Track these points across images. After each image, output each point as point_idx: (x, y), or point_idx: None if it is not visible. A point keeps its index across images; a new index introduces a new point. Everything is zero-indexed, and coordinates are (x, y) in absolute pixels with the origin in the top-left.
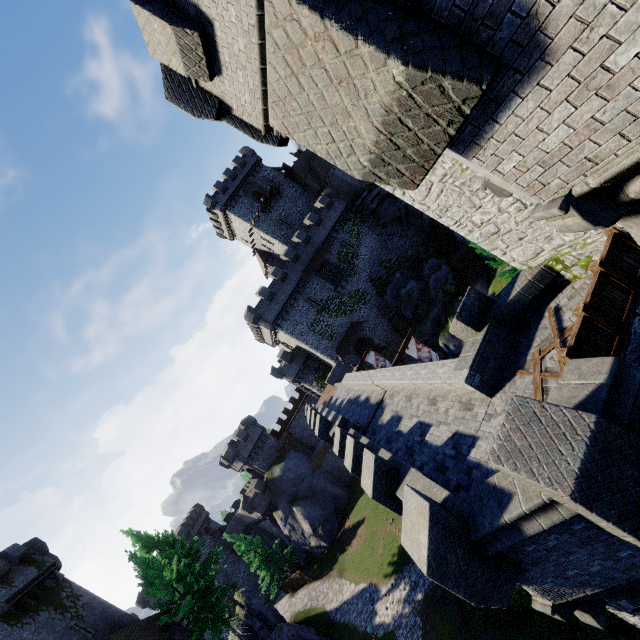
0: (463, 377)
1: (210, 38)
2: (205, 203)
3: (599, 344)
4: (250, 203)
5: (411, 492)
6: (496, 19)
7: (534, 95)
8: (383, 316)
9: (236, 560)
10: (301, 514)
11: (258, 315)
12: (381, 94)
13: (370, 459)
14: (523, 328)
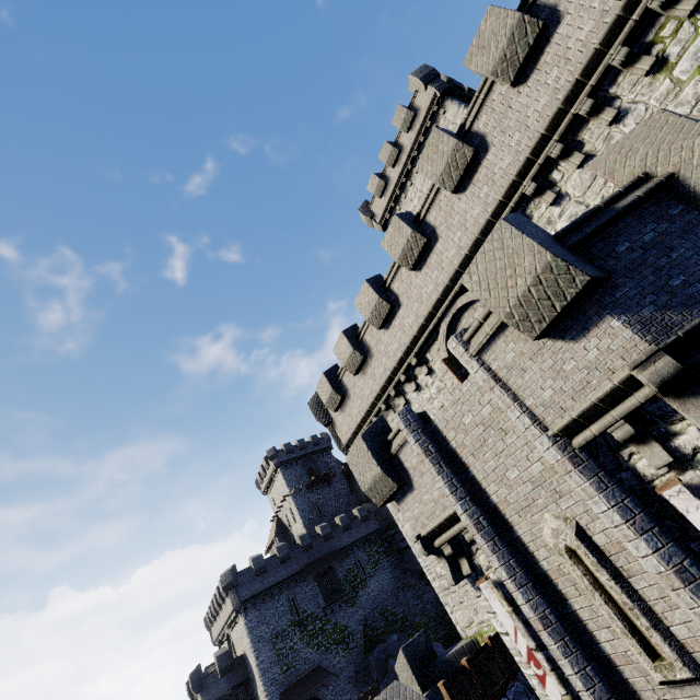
0: None
1: (345, 400)
2: (268, 451)
3: (471, 696)
4: (301, 474)
5: None
6: (405, 473)
7: (412, 496)
8: (357, 683)
9: None
10: None
11: (236, 581)
12: (375, 472)
13: None
14: None
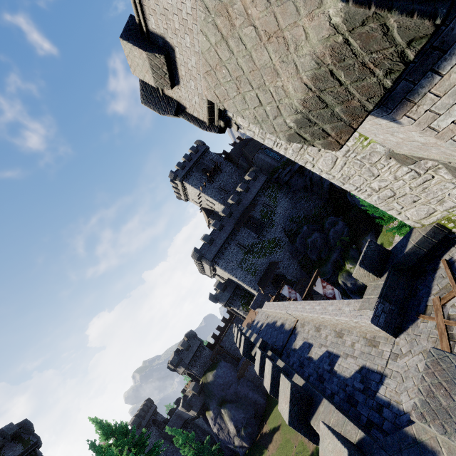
0: (368, 317)
1: (172, 60)
2: (169, 176)
3: None
4: (200, 176)
5: (327, 432)
6: None
7: None
8: (294, 258)
9: (175, 450)
10: (227, 416)
11: (201, 254)
12: (313, 43)
13: (286, 385)
14: (419, 276)
